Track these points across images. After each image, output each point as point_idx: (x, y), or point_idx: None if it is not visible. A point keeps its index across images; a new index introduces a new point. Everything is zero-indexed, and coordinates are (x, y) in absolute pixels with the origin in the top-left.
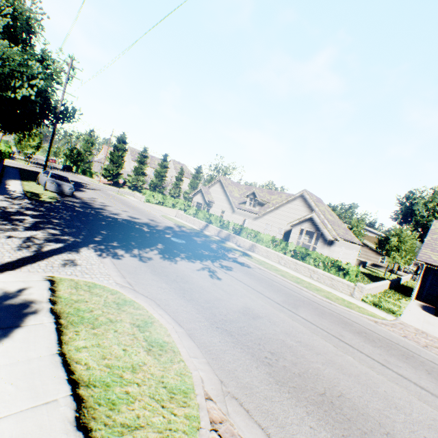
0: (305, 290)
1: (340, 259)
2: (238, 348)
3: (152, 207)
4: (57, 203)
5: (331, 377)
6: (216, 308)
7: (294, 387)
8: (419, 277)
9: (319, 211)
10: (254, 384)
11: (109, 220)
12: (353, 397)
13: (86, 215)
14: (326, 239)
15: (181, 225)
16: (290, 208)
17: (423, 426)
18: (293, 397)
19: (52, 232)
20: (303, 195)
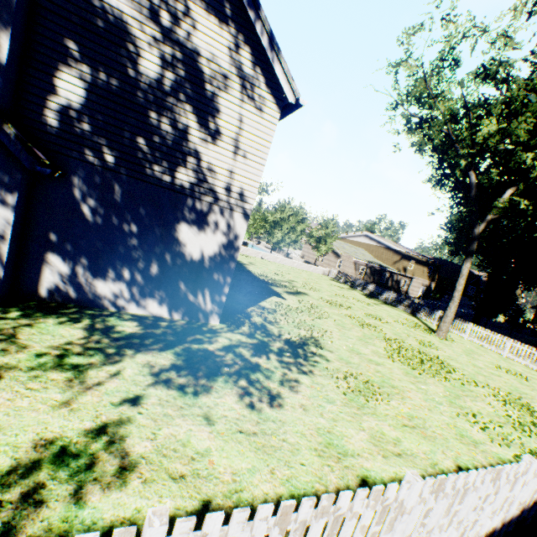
0: None
1: None
2: None
3: None
4: None
5: None
6: None
7: None
8: None
9: None
10: None
11: None
12: None
13: None
14: None
15: None
16: None
17: None
18: None
19: None
20: None
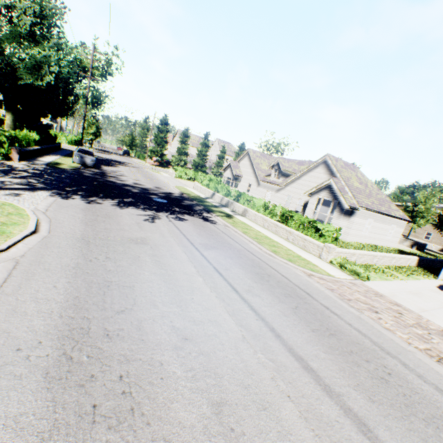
0: (255, 244)
1: (367, 234)
2: (78, 249)
3: (179, 181)
4: (71, 170)
5: (144, 279)
6: (107, 232)
7: (87, 273)
8: None
9: (340, 178)
10: (50, 263)
11: (105, 182)
12: (141, 290)
13: (87, 177)
14: (343, 209)
15: (186, 193)
16: (312, 176)
17: (187, 319)
18: (73, 275)
19: (31, 181)
20: (326, 161)
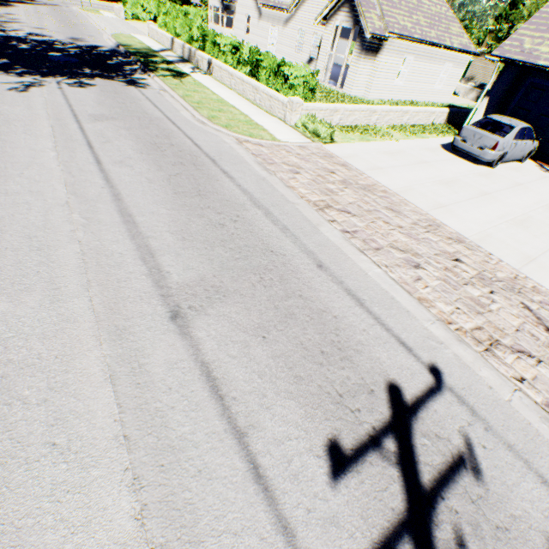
0: (189, 111)
1: (403, 84)
2: None
3: (131, 26)
4: None
5: None
6: None
7: None
8: (483, 92)
9: None
10: None
11: None
12: None
13: None
14: (365, 41)
15: (127, 45)
16: None
17: None
18: None
19: None
20: None
